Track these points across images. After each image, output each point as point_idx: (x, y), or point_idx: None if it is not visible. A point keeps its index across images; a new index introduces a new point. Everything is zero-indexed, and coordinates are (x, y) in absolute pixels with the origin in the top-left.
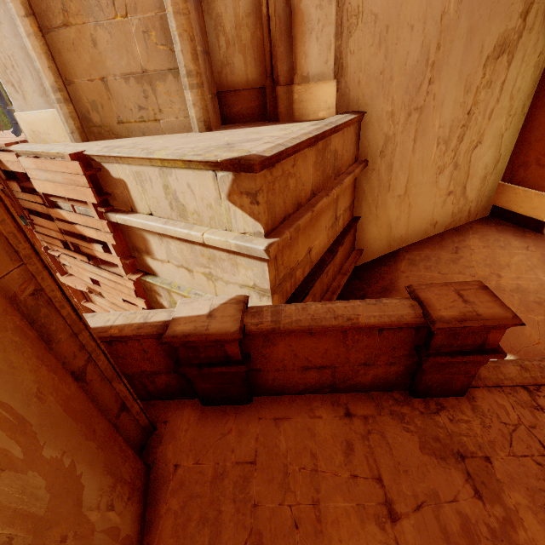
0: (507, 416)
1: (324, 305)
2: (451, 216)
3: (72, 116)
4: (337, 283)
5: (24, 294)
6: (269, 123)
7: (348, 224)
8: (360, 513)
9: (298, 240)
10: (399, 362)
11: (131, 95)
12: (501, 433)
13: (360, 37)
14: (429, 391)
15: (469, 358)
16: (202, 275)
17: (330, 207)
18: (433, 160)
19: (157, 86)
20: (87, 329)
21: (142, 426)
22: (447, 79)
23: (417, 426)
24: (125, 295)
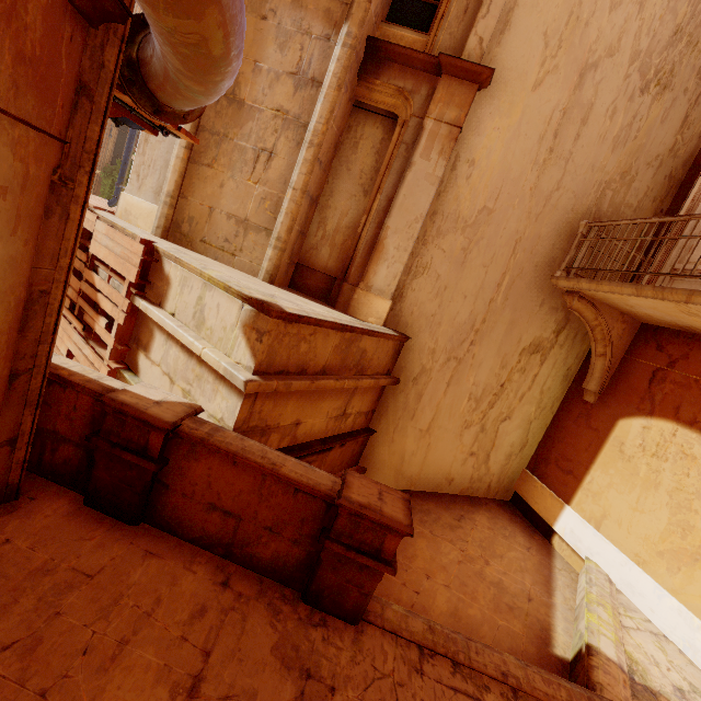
0: (383, 663)
1: (263, 446)
2: (470, 481)
3: (168, 217)
4: None
5: (37, 287)
6: (326, 304)
7: (359, 430)
8: (162, 673)
9: (288, 402)
10: (304, 543)
11: (225, 229)
12: (365, 674)
13: (423, 282)
14: (321, 598)
15: (363, 558)
16: (181, 391)
17: (341, 397)
18: (461, 411)
19: (250, 233)
20: (51, 345)
21: (9, 481)
22: (487, 348)
23: (286, 627)
24: None
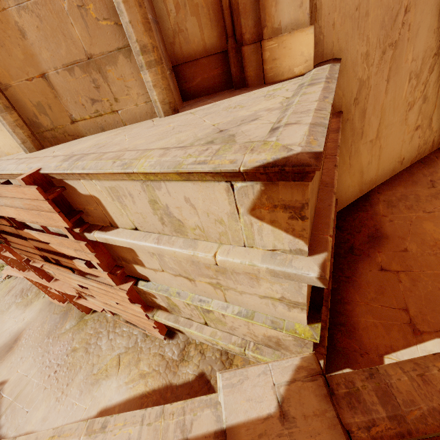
0: None
1: None
2: (417, 150)
3: (19, 124)
4: None
5: None
6: (237, 90)
7: None
8: None
9: None
10: None
11: (80, 88)
12: None
13: None
14: None
15: None
16: (206, 284)
17: None
18: (404, 97)
19: (107, 72)
20: None
21: None
22: (423, 4)
23: None
24: (118, 301)
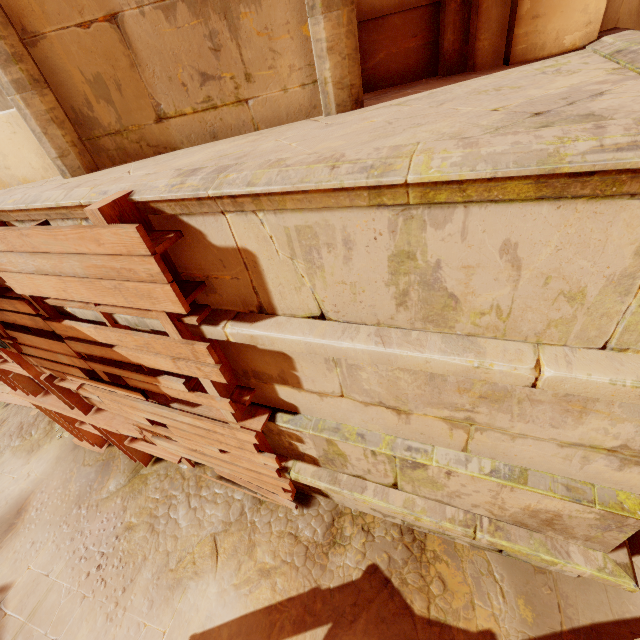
0: None
1: None
2: None
3: (55, 118)
4: None
5: None
6: (454, 76)
7: None
8: None
9: None
10: None
11: (181, 50)
12: None
13: None
14: None
15: None
16: (437, 420)
17: None
18: None
19: (239, 17)
20: None
21: None
22: None
23: None
24: (228, 447)
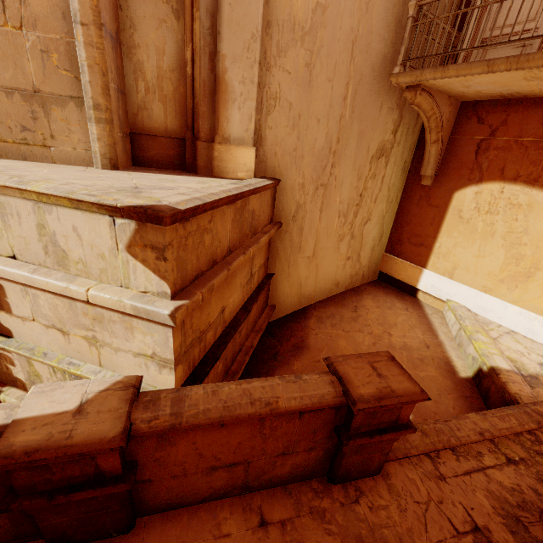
0: (419, 493)
1: (239, 385)
2: (350, 278)
3: None
4: (250, 343)
5: None
6: (187, 173)
7: (263, 280)
8: None
9: (211, 299)
10: (319, 446)
11: (13, 112)
12: (416, 515)
13: (277, 117)
14: (348, 474)
15: (386, 436)
16: (82, 339)
17: (246, 264)
18: (335, 229)
19: (52, 110)
20: None
21: None
22: (345, 166)
23: (339, 524)
24: None
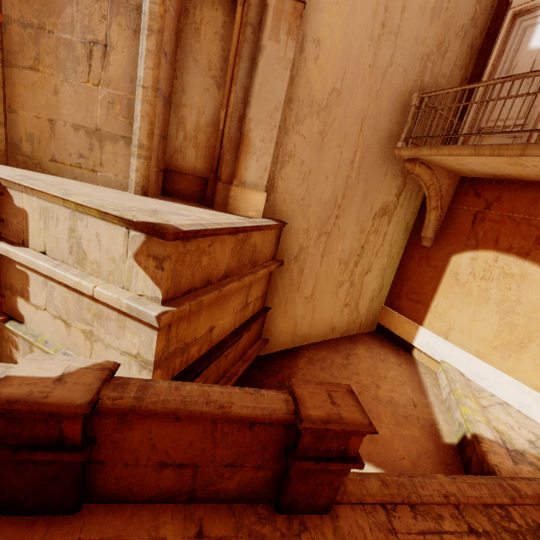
0: None
1: (201, 387)
2: (347, 325)
3: None
4: (236, 370)
5: None
6: (205, 206)
7: (258, 312)
8: None
9: (200, 315)
10: (268, 465)
11: (76, 143)
12: None
13: (290, 170)
14: (295, 505)
15: (332, 465)
16: (81, 332)
17: (242, 292)
18: (335, 275)
19: (106, 144)
20: None
21: None
22: (349, 219)
23: None
24: None
